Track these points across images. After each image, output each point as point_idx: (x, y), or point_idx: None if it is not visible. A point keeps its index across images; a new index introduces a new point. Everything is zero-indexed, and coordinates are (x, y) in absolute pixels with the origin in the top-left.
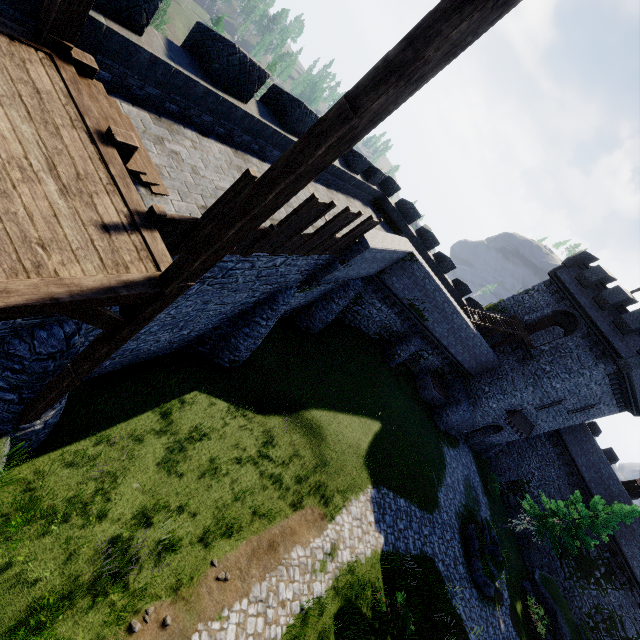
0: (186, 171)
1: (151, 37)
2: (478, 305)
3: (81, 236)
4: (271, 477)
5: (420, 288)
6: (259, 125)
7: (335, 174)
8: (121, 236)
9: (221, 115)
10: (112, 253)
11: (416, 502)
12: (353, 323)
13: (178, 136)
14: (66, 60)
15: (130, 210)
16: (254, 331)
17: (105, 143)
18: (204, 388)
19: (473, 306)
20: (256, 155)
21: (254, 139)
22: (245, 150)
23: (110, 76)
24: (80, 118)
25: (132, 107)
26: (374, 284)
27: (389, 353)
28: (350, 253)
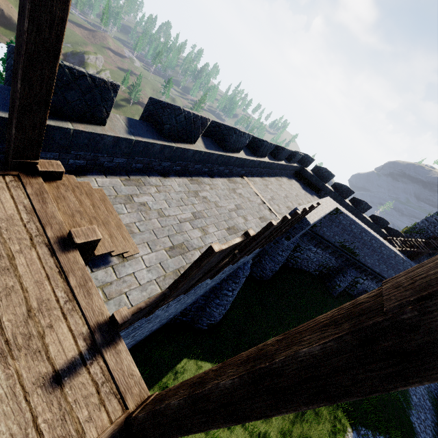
0: (153, 217)
1: (114, 122)
2: (397, 232)
3: (19, 421)
4: (259, 437)
5: (348, 232)
6: (206, 155)
7: (266, 166)
8: (77, 378)
9: (176, 158)
10: (62, 421)
11: (394, 435)
12: (295, 265)
13: (145, 187)
14: (34, 173)
15: (90, 328)
16: (223, 300)
17: (66, 249)
18: (191, 353)
19: (393, 233)
20: (206, 174)
21: (204, 165)
22: (198, 174)
23: (85, 161)
24: (42, 230)
25: (105, 178)
26: (308, 235)
27: (330, 284)
28: (293, 230)
